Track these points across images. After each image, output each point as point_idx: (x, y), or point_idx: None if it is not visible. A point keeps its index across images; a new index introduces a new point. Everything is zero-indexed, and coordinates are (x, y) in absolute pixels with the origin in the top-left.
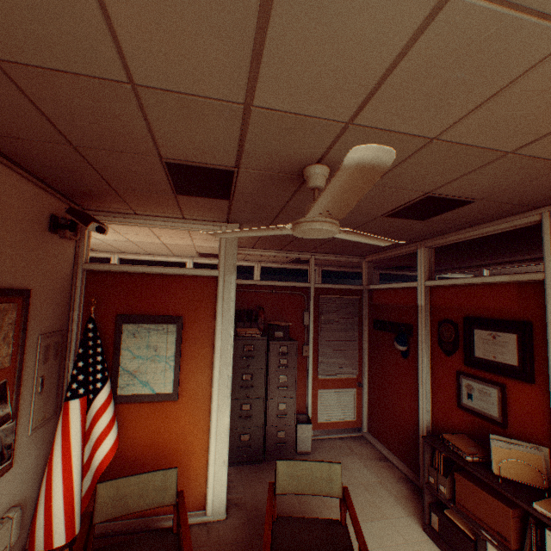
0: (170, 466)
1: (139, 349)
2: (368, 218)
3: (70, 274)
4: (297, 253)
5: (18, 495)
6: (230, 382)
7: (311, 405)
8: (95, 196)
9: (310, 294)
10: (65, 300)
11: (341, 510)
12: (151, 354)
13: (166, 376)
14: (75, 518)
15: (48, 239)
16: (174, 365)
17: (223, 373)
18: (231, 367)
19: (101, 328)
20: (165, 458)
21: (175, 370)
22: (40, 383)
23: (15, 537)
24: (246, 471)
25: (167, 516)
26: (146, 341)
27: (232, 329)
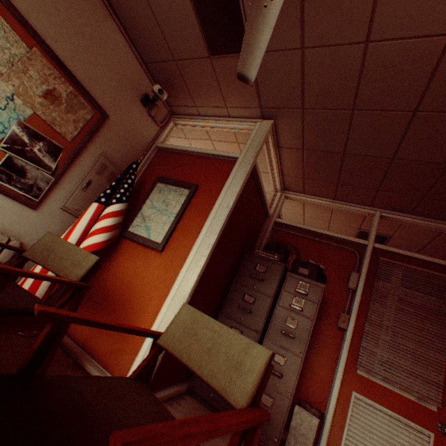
0: (125, 312)
1: (157, 202)
2: (429, 51)
3: (146, 143)
4: (355, 205)
5: (29, 239)
6: (208, 251)
7: (333, 407)
8: (172, 85)
9: (364, 253)
10: (134, 154)
11: (228, 443)
12: (162, 207)
13: (163, 228)
14: (40, 286)
15: (137, 105)
16: (172, 221)
17: (206, 239)
18: (215, 236)
19: (145, 184)
20: (126, 302)
21: (171, 225)
22: (86, 182)
23: (4, 258)
24: (202, 411)
25: (95, 363)
26: (165, 197)
27: (231, 202)
